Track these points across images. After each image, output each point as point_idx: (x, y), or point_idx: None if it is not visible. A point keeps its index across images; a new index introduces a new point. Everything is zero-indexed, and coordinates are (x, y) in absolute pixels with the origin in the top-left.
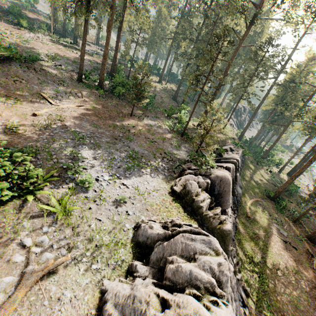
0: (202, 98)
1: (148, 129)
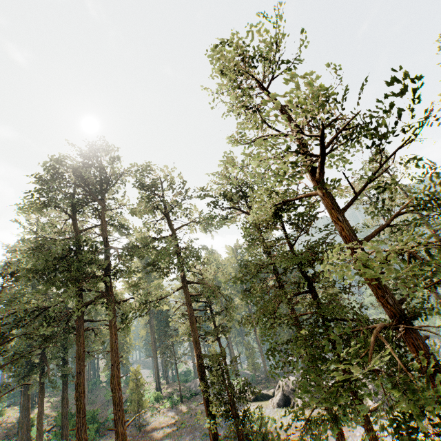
0: (98, 379)
1: (171, 418)
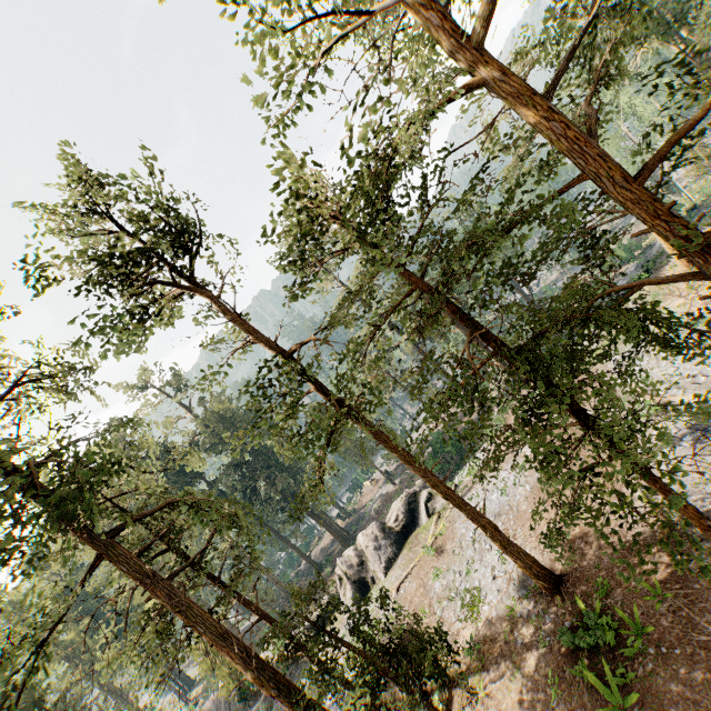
0: None
1: None
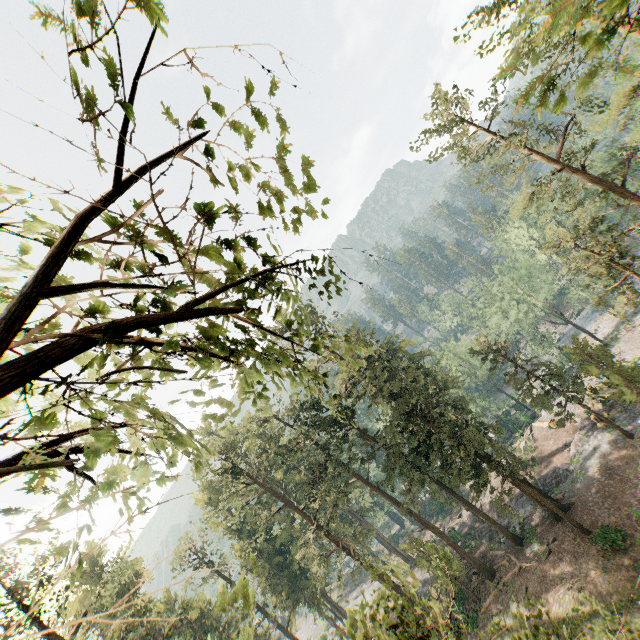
0: None
1: None
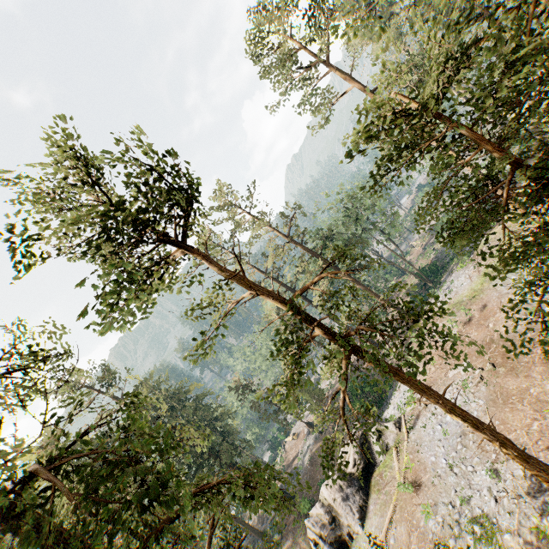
0: None
1: None
